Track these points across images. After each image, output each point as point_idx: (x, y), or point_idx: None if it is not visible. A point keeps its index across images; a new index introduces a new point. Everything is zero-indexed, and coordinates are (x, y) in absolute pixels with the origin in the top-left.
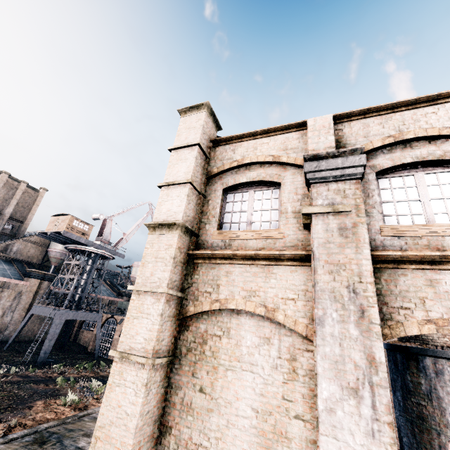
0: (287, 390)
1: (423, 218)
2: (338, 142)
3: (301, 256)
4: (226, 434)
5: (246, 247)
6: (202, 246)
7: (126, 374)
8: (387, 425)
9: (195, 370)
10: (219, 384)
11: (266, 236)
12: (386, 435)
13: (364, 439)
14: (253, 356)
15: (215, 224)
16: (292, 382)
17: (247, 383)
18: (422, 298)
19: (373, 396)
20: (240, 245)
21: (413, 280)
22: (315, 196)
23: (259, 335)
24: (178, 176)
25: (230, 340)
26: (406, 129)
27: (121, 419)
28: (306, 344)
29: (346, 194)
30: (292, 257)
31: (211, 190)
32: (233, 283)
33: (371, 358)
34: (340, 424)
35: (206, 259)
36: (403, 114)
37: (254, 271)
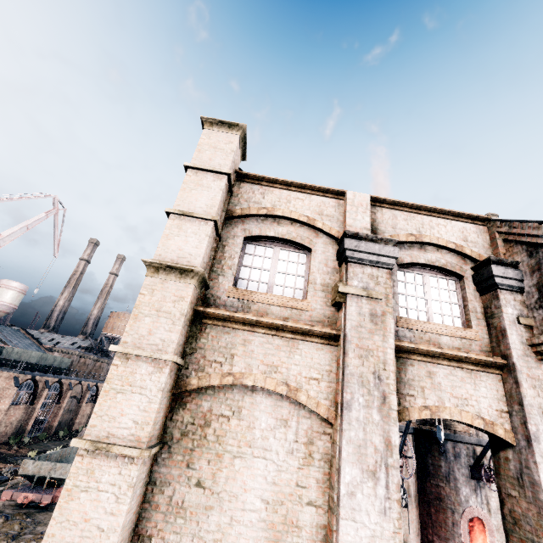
0: (302, 476)
1: (425, 315)
2: (371, 224)
3: (330, 335)
4: (229, 534)
5: (268, 314)
6: (212, 302)
7: (100, 473)
8: (396, 502)
9: (192, 460)
10: (224, 475)
11: (293, 305)
12: (395, 511)
13: (378, 517)
14: (267, 440)
15: (231, 278)
16: (307, 467)
17: (259, 471)
18: (423, 387)
19: (387, 477)
20: (262, 310)
21: (418, 370)
22: (351, 276)
23: (276, 416)
24: (198, 206)
25: (242, 422)
26: (424, 232)
27: (89, 538)
28: (324, 427)
29: (379, 281)
30: (321, 335)
31: (230, 233)
32: (251, 355)
33: (388, 441)
34: (359, 506)
35: (218, 321)
36: (423, 217)
37: (278, 343)
